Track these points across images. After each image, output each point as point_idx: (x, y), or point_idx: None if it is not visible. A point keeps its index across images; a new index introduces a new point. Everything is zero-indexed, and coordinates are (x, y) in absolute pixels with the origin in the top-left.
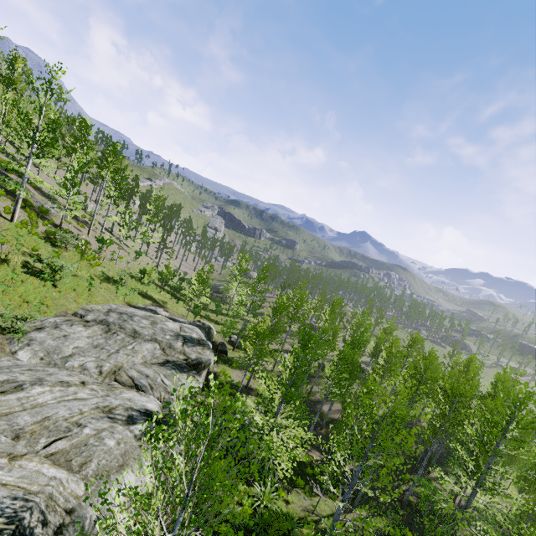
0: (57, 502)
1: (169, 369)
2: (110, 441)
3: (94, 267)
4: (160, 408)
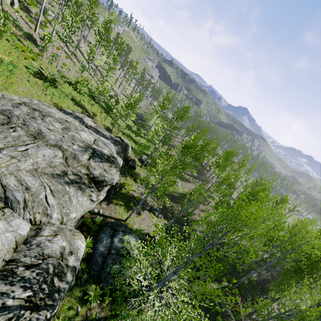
0: None
1: (61, 184)
2: None
3: (27, 59)
4: (16, 244)
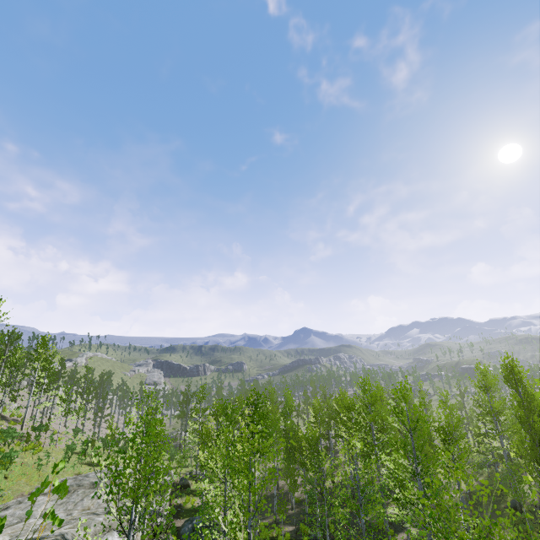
0: (78, 538)
1: None
2: (99, 518)
3: (36, 453)
4: None
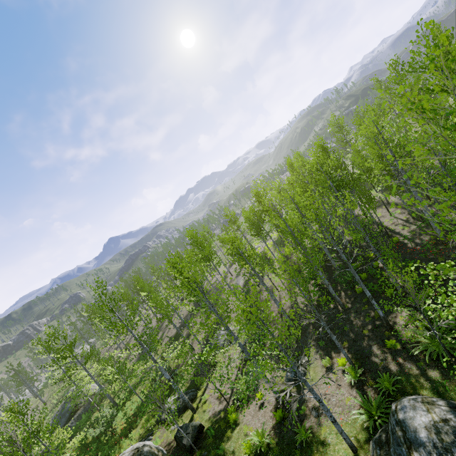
0: None
1: None
2: None
3: None
4: None
